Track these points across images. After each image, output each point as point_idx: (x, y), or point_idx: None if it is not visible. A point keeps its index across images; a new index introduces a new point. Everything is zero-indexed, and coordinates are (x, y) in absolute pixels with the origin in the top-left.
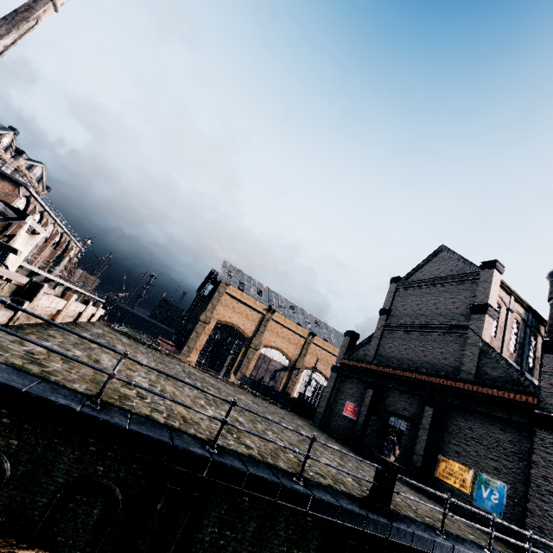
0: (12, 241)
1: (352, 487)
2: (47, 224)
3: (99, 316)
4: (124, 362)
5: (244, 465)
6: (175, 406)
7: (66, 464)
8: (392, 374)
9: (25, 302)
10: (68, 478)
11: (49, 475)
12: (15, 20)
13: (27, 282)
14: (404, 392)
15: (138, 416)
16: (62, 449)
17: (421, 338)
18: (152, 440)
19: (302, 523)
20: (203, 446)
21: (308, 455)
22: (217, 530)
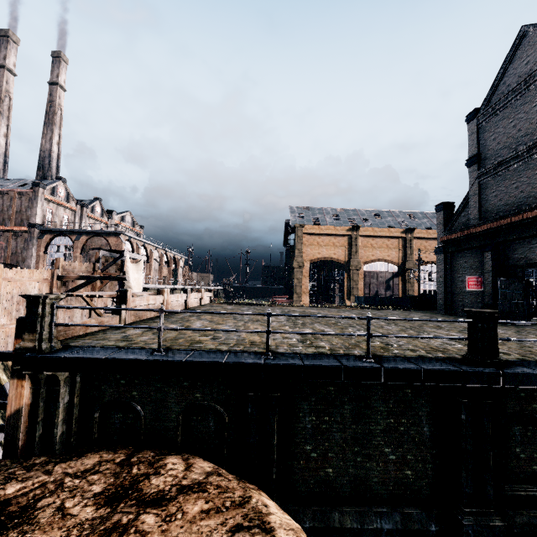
0: (126, 273)
1: (457, 351)
2: (151, 252)
3: (210, 299)
4: (216, 321)
5: (302, 361)
6: (249, 337)
7: (174, 398)
8: (509, 224)
9: (121, 306)
10: (180, 407)
11: (167, 408)
12: (50, 119)
13: (117, 293)
14: (533, 237)
15: (202, 351)
16: (166, 390)
17: (533, 164)
18: (206, 363)
19: (401, 396)
20: (259, 357)
21: (369, 334)
22: (315, 418)
